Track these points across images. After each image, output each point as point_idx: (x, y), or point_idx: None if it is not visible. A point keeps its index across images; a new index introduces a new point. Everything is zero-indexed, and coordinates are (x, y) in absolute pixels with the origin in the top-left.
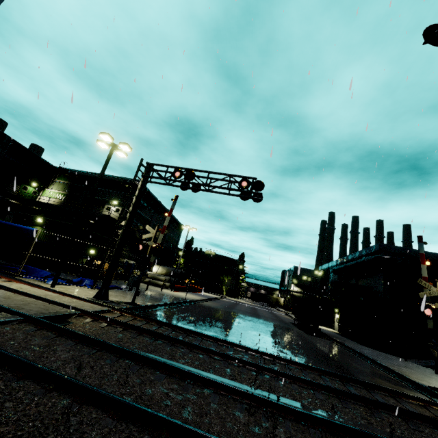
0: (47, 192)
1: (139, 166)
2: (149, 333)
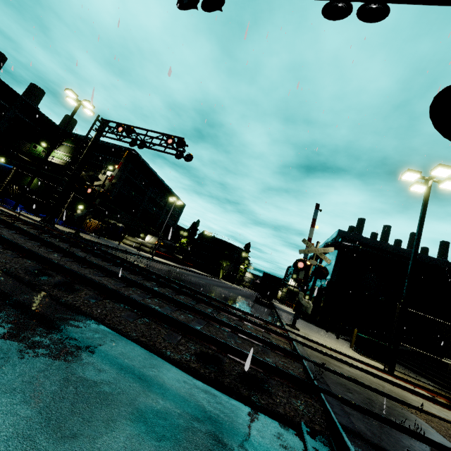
0: (55, 153)
1: (95, 121)
2: (50, 233)
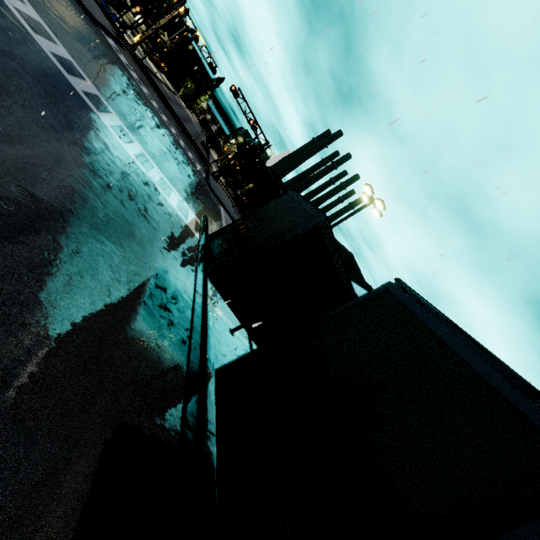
0: None
1: (180, 4)
2: (152, 81)
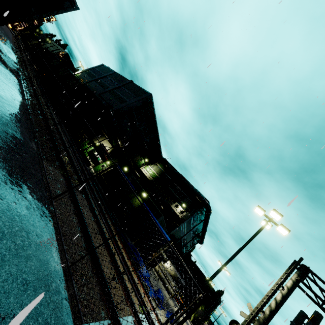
0: (148, 167)
1: (296, 264)
2: None
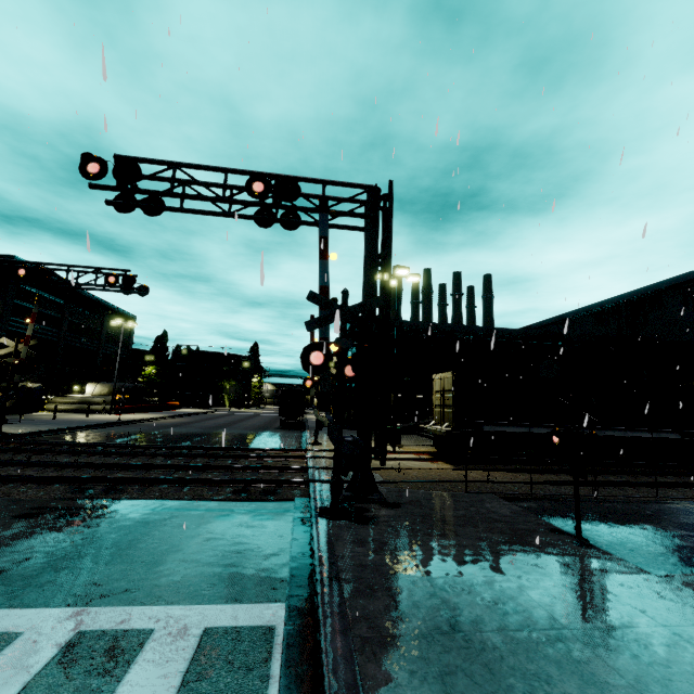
0: None
1: None
2: None
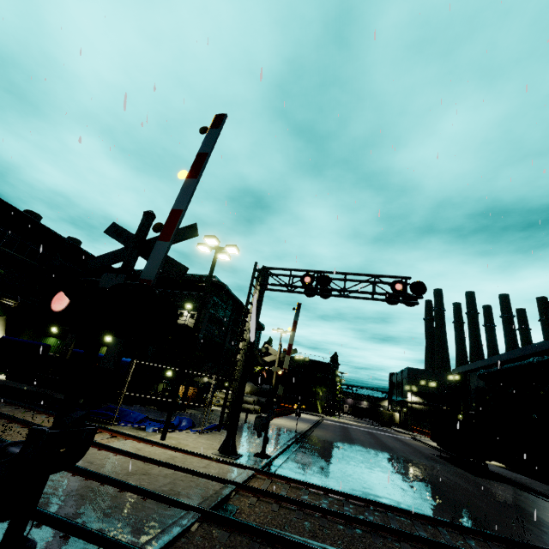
0: None
1: (253, 272)
2: (339, 517)
